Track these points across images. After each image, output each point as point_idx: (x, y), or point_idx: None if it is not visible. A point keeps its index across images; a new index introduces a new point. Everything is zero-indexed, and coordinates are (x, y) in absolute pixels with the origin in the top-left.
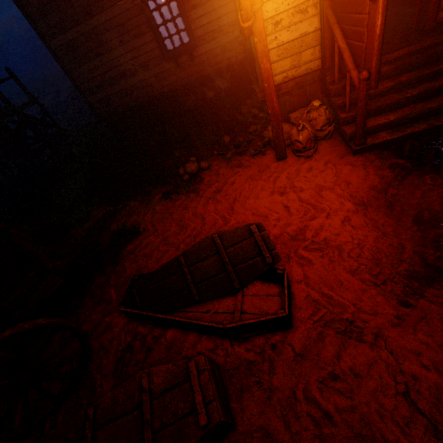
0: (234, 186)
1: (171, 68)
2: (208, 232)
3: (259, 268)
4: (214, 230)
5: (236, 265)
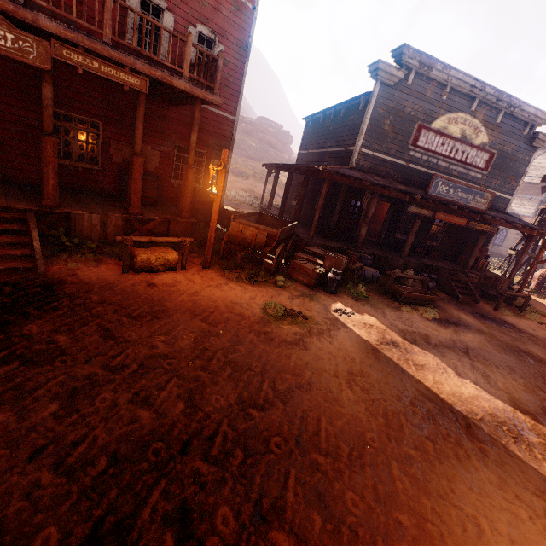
0: None
1: None
2: None
3: None
4: None
5: None
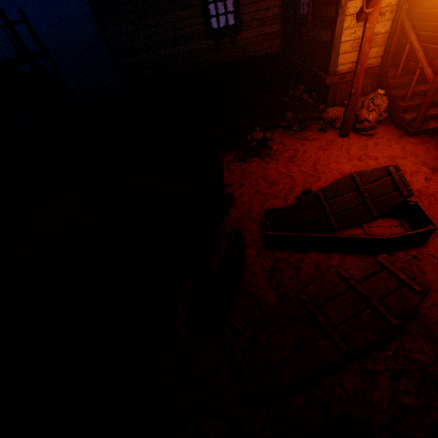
0: (309, 153)
1: (211, 47)
2: (303, 185)
3: (395, 200)
4: (308, 185)
5: (373, 198)
